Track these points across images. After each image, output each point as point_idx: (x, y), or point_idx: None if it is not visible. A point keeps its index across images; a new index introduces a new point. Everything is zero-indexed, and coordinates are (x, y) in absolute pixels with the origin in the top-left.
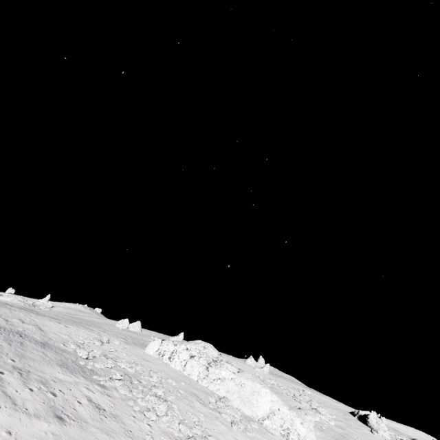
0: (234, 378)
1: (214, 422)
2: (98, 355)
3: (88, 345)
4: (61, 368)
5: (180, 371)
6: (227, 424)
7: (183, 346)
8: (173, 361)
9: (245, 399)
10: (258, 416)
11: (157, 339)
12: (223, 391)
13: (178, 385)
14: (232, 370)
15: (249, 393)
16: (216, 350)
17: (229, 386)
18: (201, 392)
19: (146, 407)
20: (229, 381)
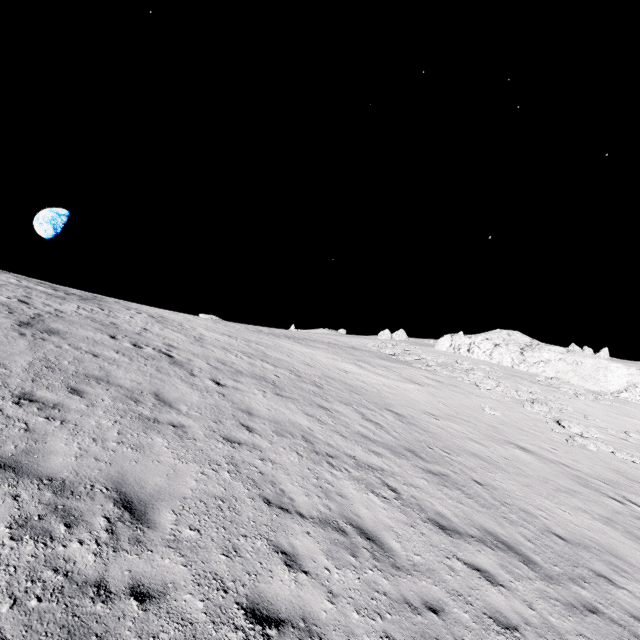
0: (564, 358)
1: (552, 394)
2: (400, 353)
3: (384, 347)
4: (383, 360)
5: (486, 361)
6: (570, 396)
7: (480, 337)
8: (474, 352)
9: (585, 377)
10: (609, 391)
11: (445, 336)
12: (550, 372)
13: (492, 370)
14: (557, 351)
15: (591, 370)
16: (525, 336)
17: (559, 366)
18: (523, 374)
19: (474, 382)
20: (556, 362)
